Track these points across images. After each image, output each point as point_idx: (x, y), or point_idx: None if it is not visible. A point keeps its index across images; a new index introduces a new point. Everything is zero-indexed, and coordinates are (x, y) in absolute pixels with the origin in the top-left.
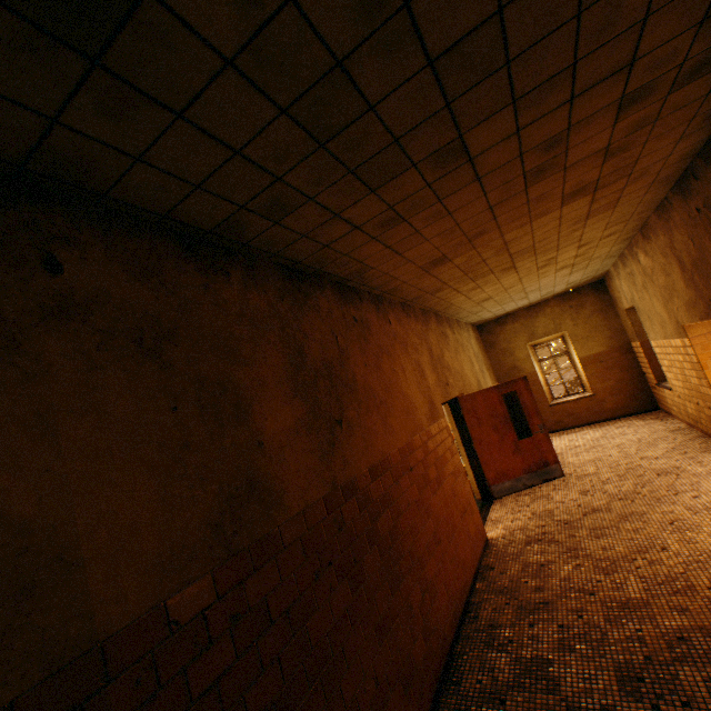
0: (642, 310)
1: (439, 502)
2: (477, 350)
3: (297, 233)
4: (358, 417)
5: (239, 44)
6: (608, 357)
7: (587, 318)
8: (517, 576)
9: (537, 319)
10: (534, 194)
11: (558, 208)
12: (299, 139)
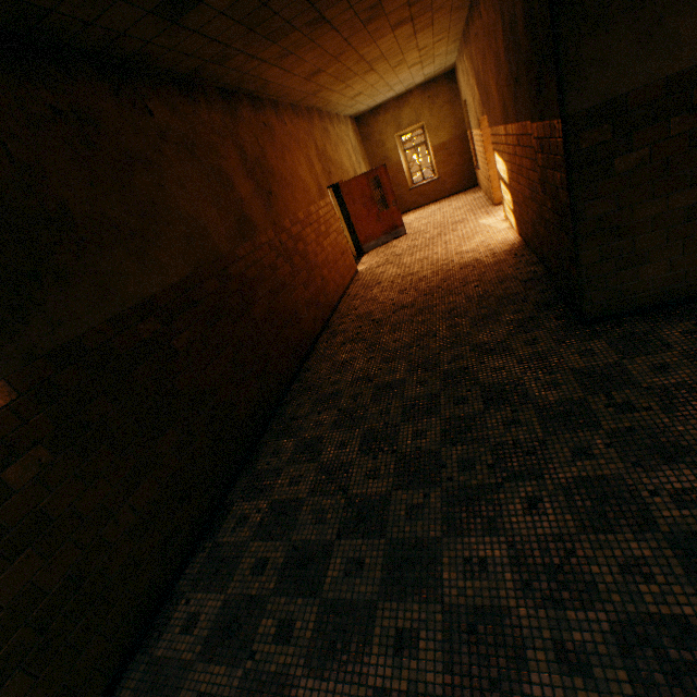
0: (468, 104)
1: (328, 245)
2: (355, 143)
3: (231, 70)
4: (279, 192)
5: (227, 8)
6: (451, 145)
7: (440, 109)
8: (370, 279)
9: (403, 110)
10: (372, 29)
11: (391, 33)
12: (242, 31)
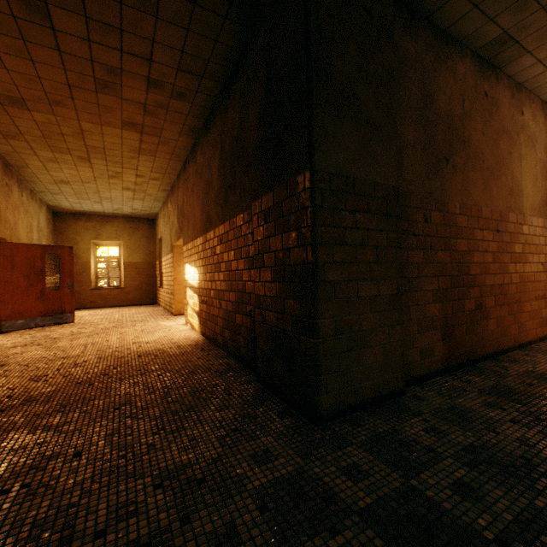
0: (164, 238)
1: None
2: (44, 226)
3: None
4: None
5: None
6: (142, 266)
7: (139, 238)
8: None
9: (106, 226)
10: (104, 103)
11: (121, 128)
12: None
